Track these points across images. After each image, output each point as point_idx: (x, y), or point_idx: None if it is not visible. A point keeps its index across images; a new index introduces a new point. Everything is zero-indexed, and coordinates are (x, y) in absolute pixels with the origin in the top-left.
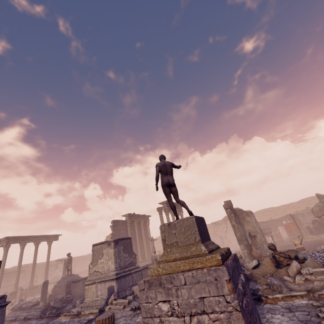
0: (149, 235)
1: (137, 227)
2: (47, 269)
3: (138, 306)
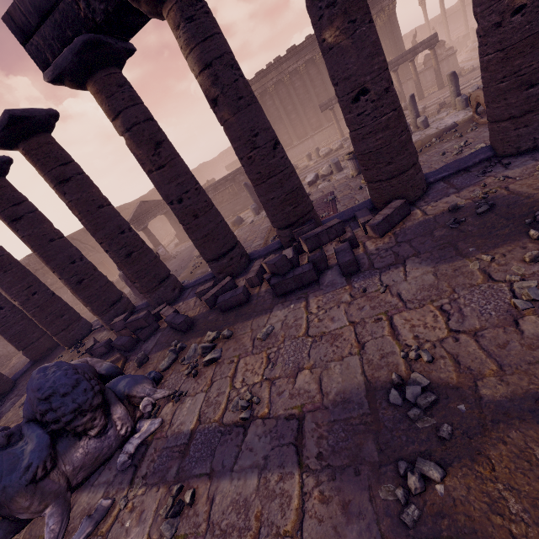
0: None
1: None
2: None
3: None
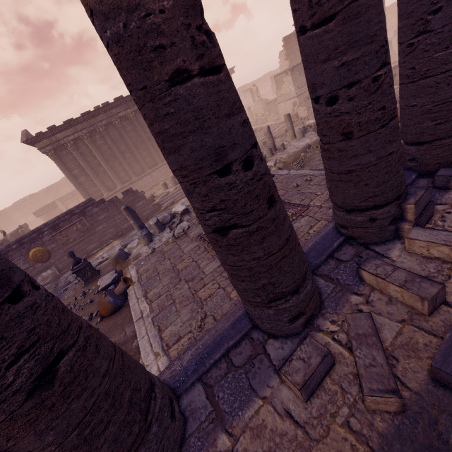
0: None
1: None
2: None
3: None
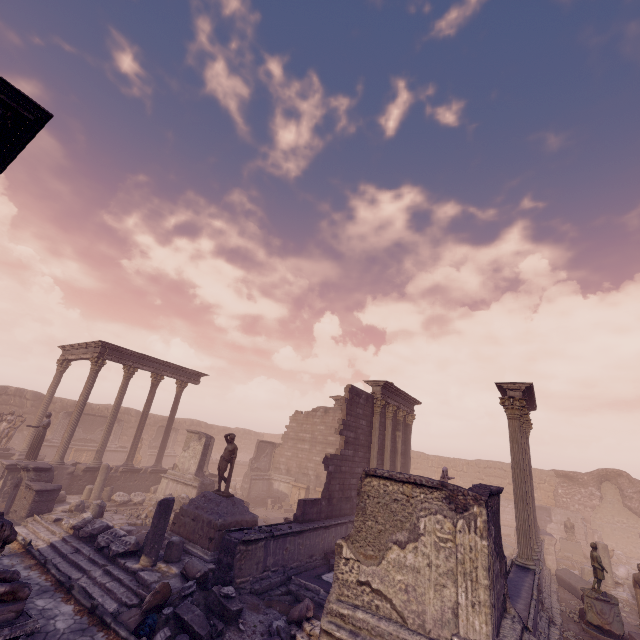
0: (408, 450)
1: (391, 422)
2: (165, 439)
3: None
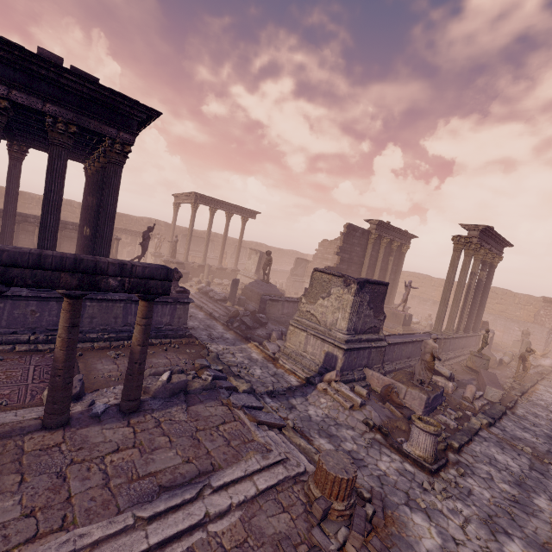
0: (399, 270)
1: (384, 250)
2: (238, 253)
3: (380, 427)
